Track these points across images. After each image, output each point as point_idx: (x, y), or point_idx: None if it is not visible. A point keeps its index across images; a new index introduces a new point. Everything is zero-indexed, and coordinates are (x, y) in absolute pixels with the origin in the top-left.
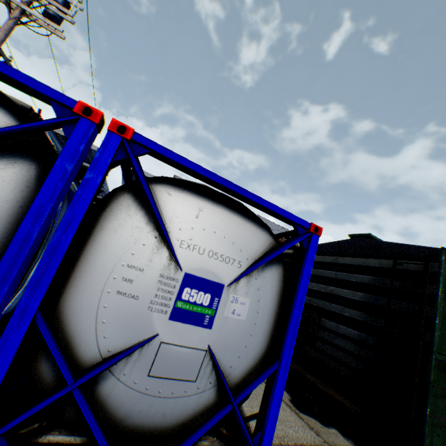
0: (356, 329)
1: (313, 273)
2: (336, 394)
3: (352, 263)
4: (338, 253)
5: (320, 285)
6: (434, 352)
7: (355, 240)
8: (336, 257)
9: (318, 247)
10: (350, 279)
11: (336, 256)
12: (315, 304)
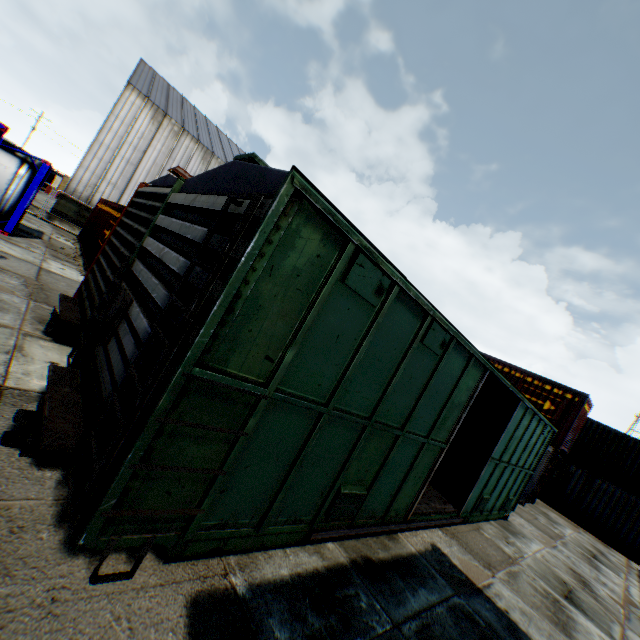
0: (154, 322)
1: (166, 225)
2: (66, 422)
3: (203, 206)
4: (206, 190)
5: (160, 245)
6: (188, 363)
7: (232, 164)
8: (197, 195)
9: (196, 180)
10: (187, 234)
11: (197, 194)
12: (141, 278)
